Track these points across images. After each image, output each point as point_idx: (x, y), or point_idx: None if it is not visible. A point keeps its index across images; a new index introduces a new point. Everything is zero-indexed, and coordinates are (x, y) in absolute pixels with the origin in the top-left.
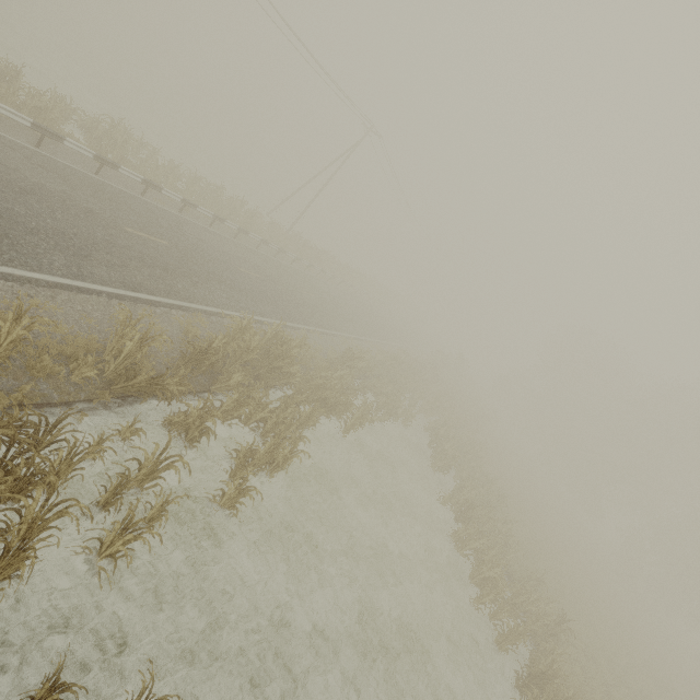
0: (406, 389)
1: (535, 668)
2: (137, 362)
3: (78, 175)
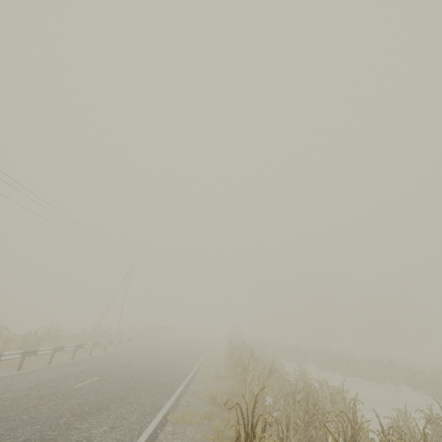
0: None
1: (408, 376)
2: (263, 366)
3: (81, 361)
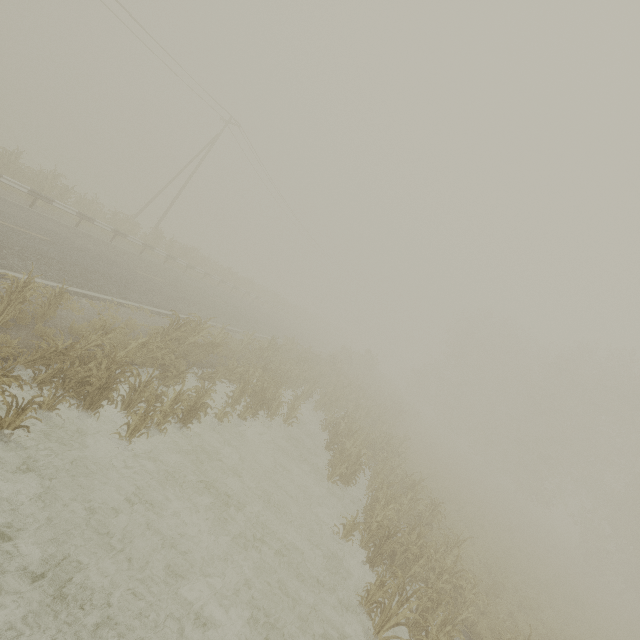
0: (294, 381)
1: None
2: None
3: None
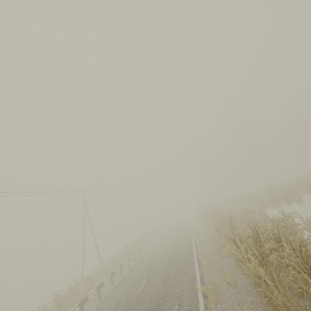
0: None
1: None
2: None
3: None
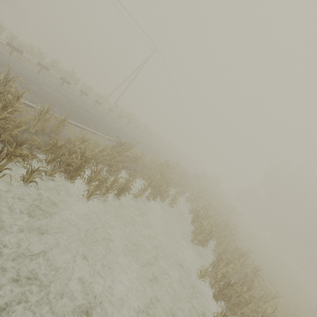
0: (176, 185)
1: None
2: None
3: None
